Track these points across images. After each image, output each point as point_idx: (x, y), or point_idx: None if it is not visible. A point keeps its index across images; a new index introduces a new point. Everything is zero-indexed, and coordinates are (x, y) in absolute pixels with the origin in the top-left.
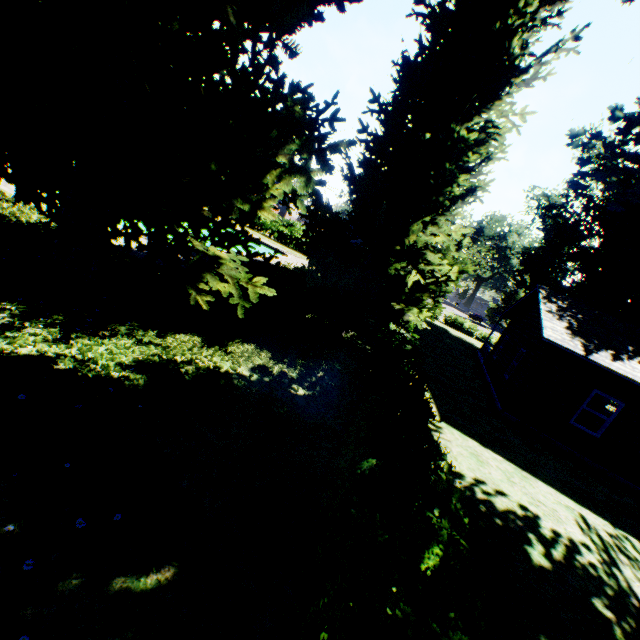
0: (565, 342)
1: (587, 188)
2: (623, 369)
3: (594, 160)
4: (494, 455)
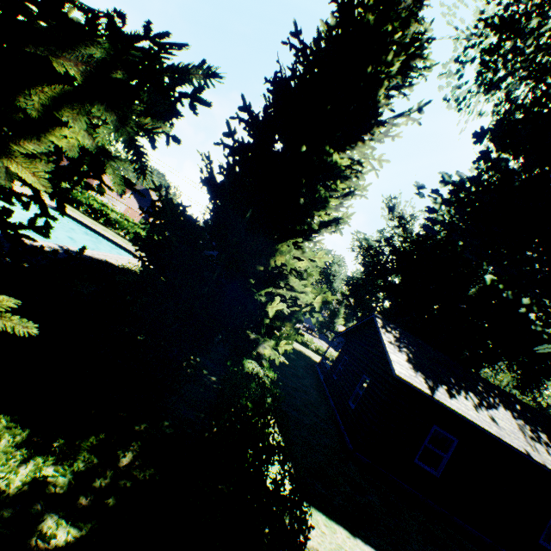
0: (413, 379)
1: (391, 238)
2: (460, 408)
3: (396, 220)
4: (367, 549)
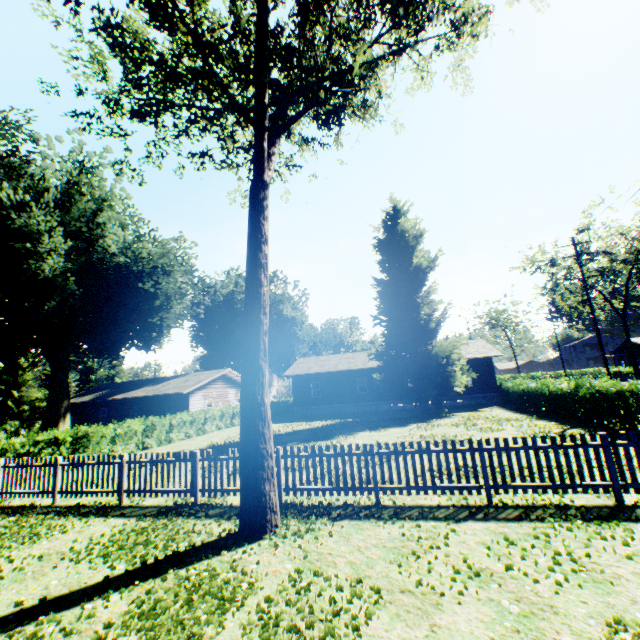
0: None
1: None
2: None
3: None
4: None
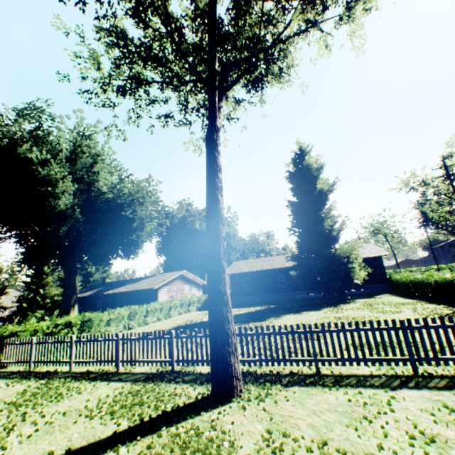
0: None
1: None
2: None
3: None
4: None
